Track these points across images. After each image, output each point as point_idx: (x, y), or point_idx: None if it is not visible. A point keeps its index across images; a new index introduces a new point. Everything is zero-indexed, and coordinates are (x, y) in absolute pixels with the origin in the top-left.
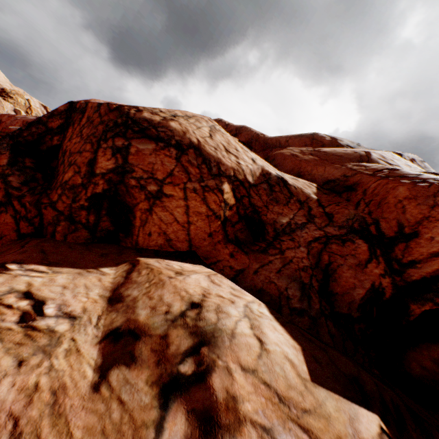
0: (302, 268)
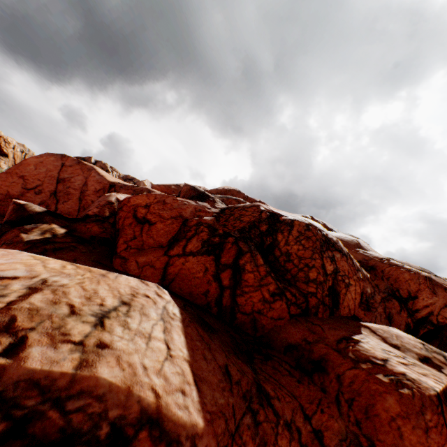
0: (385, 317)
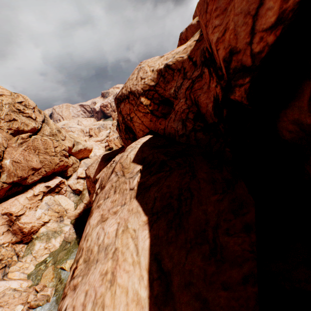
0: (182, 112)
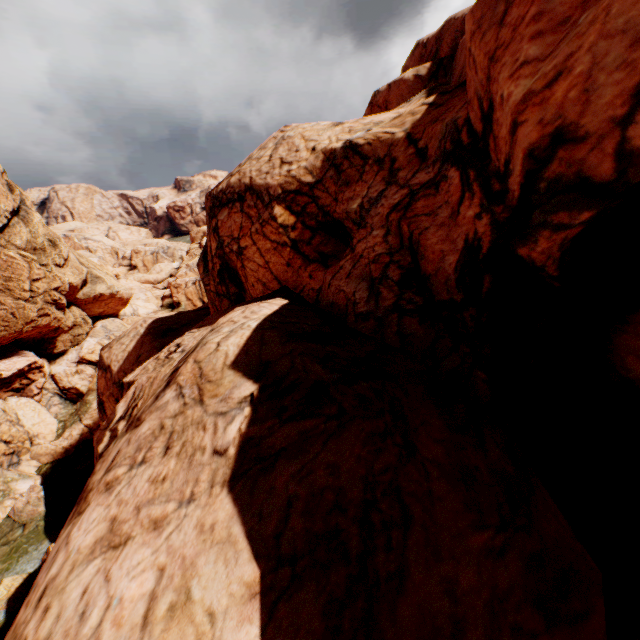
0: (372, 260)
